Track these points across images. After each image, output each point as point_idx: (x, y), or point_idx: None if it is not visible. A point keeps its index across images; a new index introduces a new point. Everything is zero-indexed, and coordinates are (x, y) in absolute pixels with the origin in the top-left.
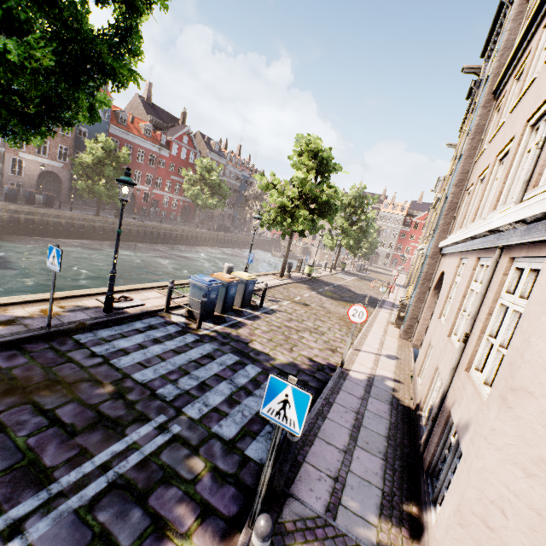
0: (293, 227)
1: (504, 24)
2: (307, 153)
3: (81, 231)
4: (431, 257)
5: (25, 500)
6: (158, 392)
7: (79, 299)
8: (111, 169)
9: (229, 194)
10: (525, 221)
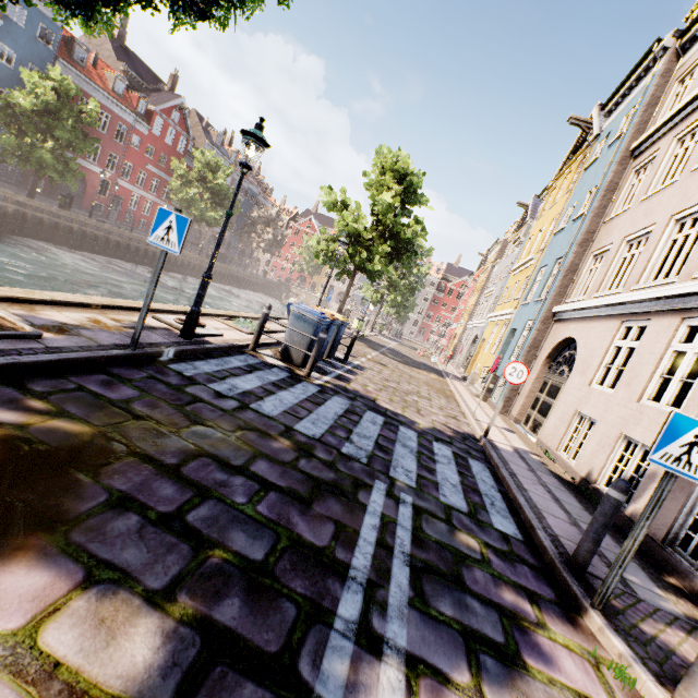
0: (367, 265)
1: (651, 77)
2: (391, 172)
3: (1, 218)
4: (542, 322)
5: (339, 595)
6: (345, 452)
7: (128, 312)
8: (67, 128)
9: (236, 210)
10: None
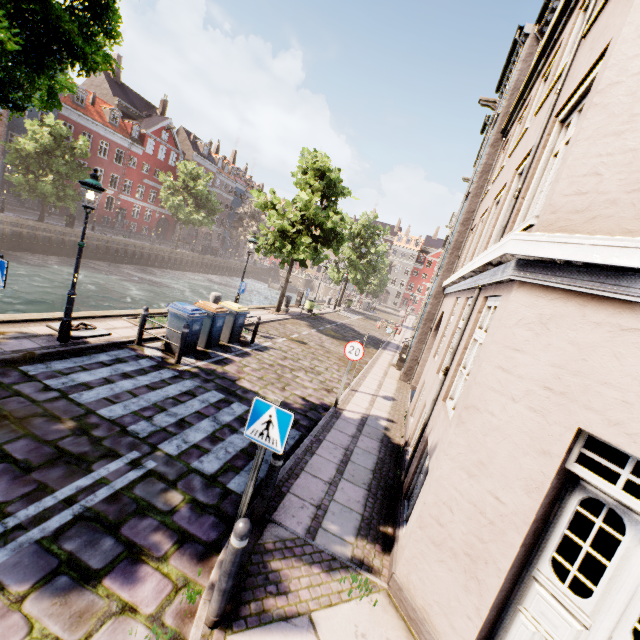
0: (293, 255)
1: (516, 63)
2: (313, 171)
3: (17, 240)
4: (434, 296)
5: None
6: (129, 429)
7: (24, 324)
8: (62, 162)
9: (219, 210)
10: (492, 264)
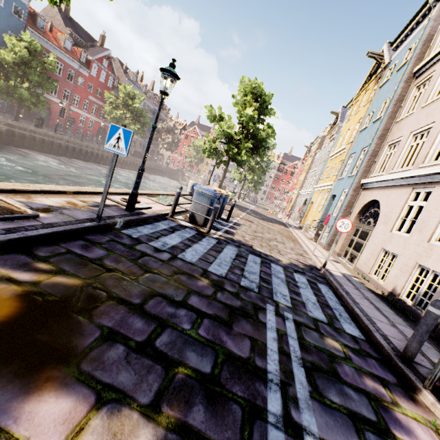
0: (237, 156)
1: (427, 21)
2: (250, 95)
3: None
4: (354, 190)
5: (265, 394)
6: (243, 285)
7: (90, 195)
8: (37, 73)
9: (148, 124)
10: None
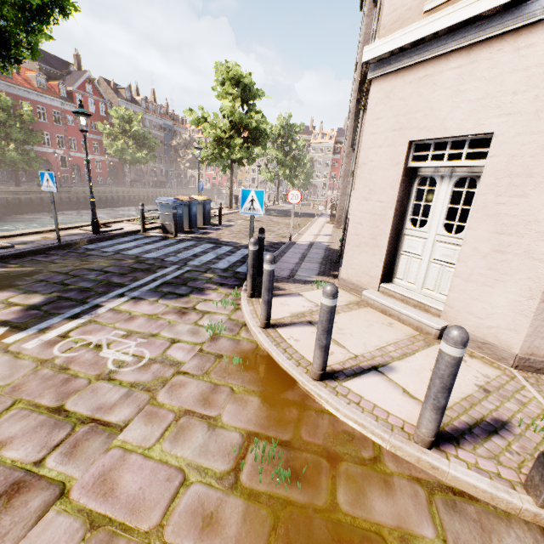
0: (231, 156)
1: None
2: (229, 81)
3: (6, 206)
4: (346, 156)
5: (118, 290)
6: (166, 260)
7: (65, 231)
8: (17, 130)
9: (156, 145)
10: (362, 82)
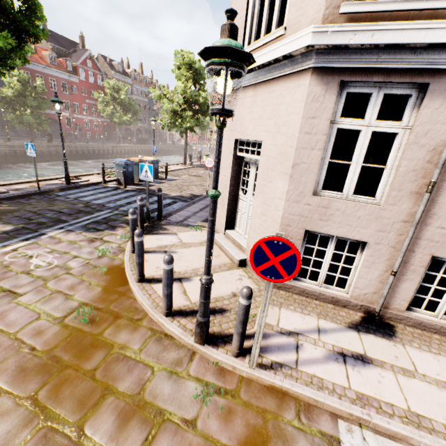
0: (183, 125)
1: None
2: (184, 66)
3: (24, 156)
4: None
5: (61, 224)
6: (106, 205)
7: (49, 181)
8: (32, 99)
9: (139, 110)
10: None
